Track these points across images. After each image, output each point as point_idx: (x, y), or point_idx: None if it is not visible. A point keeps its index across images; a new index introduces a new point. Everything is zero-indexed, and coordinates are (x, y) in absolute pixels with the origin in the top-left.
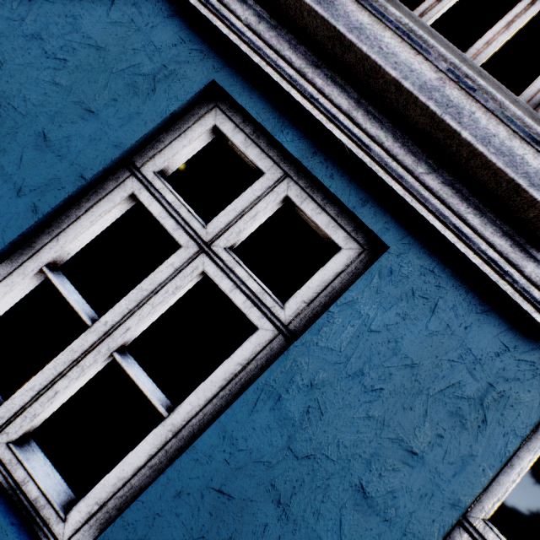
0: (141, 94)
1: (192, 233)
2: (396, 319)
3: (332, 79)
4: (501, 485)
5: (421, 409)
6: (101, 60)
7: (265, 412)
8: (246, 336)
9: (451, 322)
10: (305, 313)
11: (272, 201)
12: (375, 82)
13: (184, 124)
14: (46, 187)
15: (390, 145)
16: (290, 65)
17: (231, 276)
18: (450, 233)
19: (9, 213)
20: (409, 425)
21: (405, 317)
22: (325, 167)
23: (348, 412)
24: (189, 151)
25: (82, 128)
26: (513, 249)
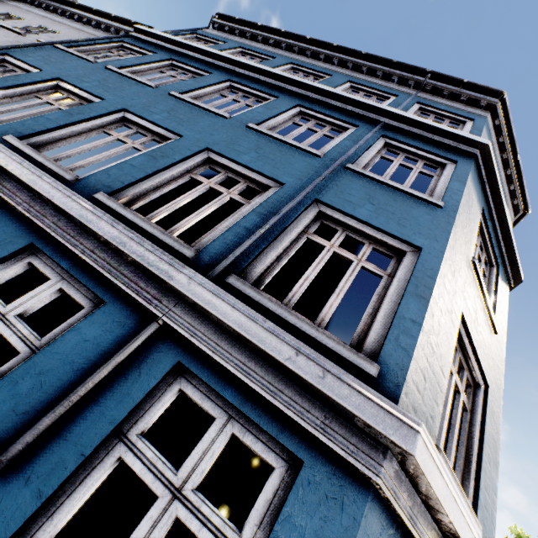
0: None
1: None
2: None
3: None
4: (1, 273)
5: None
6: None
7: None
8: None
9: (1, 224)
10: None
11: None
12: None
13: None
14: None
15: None
16: None
17: None
18: (6, 197)
19: None
20: None
21: None
22: None
23: None
24: None
25: None
26: (30, 199)
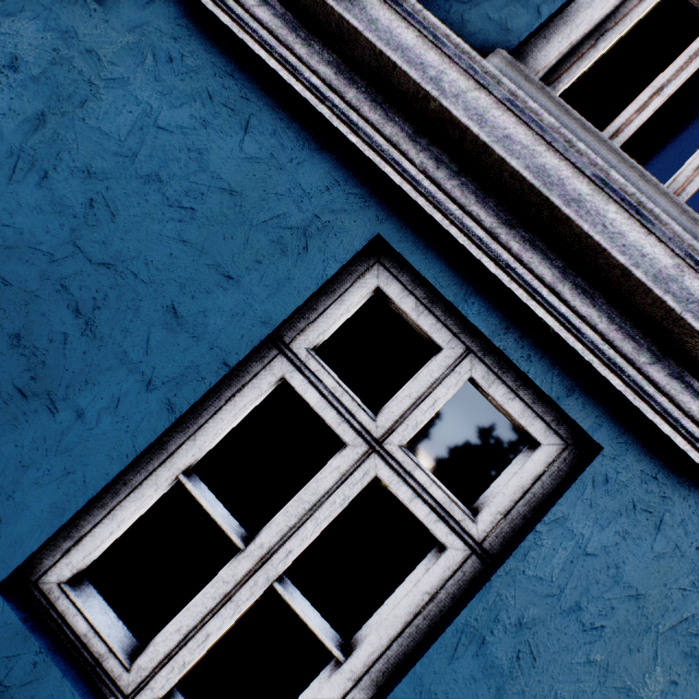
0: (290, 253)
1: (359, 427)
2: (616, 538)
3: (531, 242)
4: None
5: (650, 650)
6: (237, 208)
7: (467, 659)
8: (334, 451)
9: (680, 541)
10: (501, 527)
11: (453, 384)
12: (593, 259)
13: (340, 285)
14: (182, 378)
15: (604, 327)
16: (479, 224)
17: (410, 482)
18: (681, 439)
19: (139, 413)
20: (637, 670)
21: (626, 536)
22: (520, 346)
23: (565, 656)
24: (345, 317)
25: (220, 300)
26: None
